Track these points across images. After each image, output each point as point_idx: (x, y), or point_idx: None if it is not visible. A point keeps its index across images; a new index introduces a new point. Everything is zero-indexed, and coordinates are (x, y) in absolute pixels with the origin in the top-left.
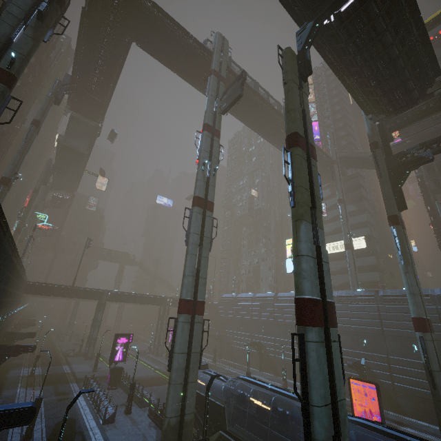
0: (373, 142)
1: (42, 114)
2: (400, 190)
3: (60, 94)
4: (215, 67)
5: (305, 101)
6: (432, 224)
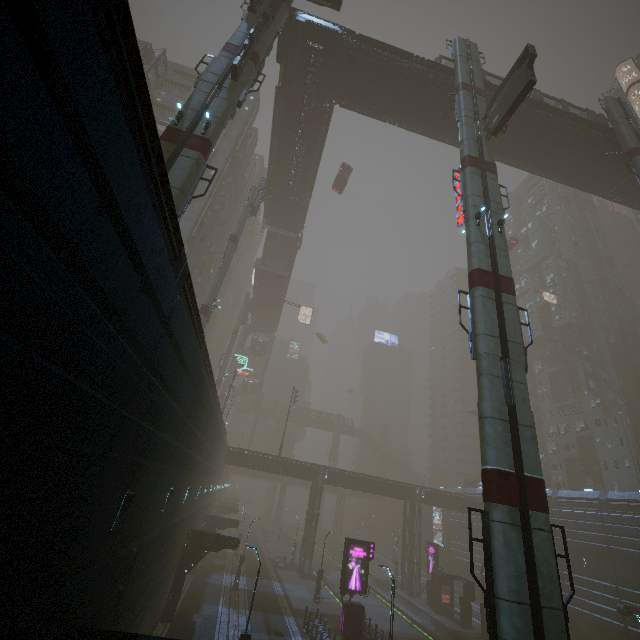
0: None
1: (239, 228)
2: None
3: (257, 201)
4: (463, 79)
5: None
6: None
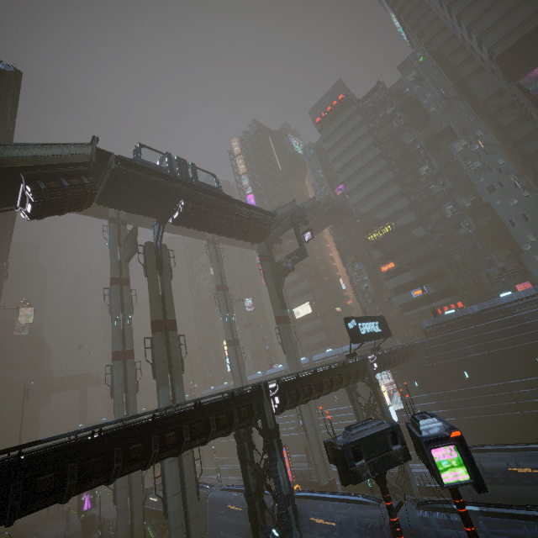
0: (260, 255)
1: None
2: (281, 293)
3: None
4: (112, 213)
5: (166, 282)
6: (350, 283)
